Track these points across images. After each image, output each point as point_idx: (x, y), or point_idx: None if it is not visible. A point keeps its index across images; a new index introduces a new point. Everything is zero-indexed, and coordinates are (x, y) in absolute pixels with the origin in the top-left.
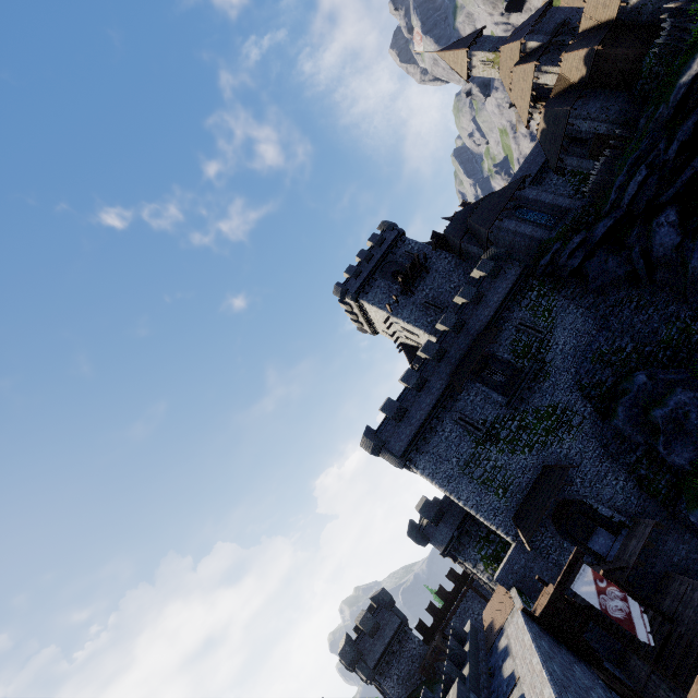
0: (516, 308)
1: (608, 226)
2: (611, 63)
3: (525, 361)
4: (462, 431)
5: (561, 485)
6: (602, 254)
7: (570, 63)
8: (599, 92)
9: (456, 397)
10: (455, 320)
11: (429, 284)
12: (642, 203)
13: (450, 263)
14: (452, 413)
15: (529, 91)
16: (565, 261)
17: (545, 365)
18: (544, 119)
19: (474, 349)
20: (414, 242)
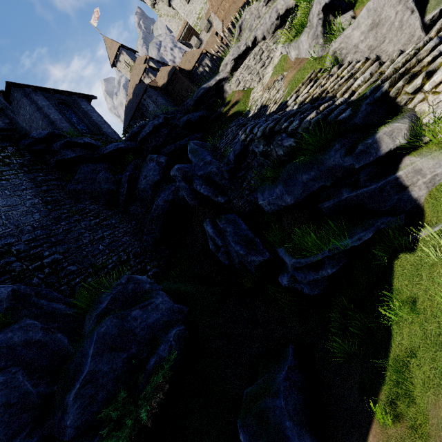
0: None
1: (119, 146)
2: (180, 86)
3: None
4: None
5: None
6: (101, 166)
7: (162, 74)
8: (169, 99)
9: None
10: None
11: None
12: (151, 145)
13: None
14: None
15: (138, 83)
16: (61, 146)
17: None
18: (134, 91)
19: None
20: None
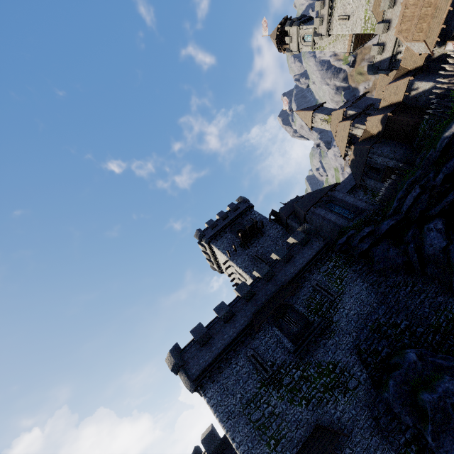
0: (316, 271)
1: (390, 224)
2: (398, 125)
3: (315, 316)
4: (252, 368)
5: (330, 452)
6: (385, 244)
7: (372, 123)
8: (390, 141)
9: (254, 335)
10: (267, 270)
11: (261, 243)
12: (417, 212)
13: (279, 232)
14: (247, 349)
15: (346, 137)
16: (357, 243)
17: (332, 324)
18: (353, 153)
19: (277, 297)
20: (258, 213)
